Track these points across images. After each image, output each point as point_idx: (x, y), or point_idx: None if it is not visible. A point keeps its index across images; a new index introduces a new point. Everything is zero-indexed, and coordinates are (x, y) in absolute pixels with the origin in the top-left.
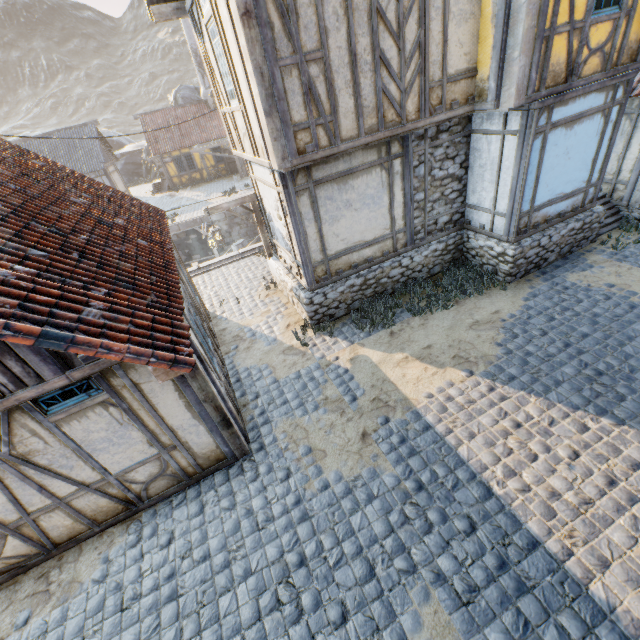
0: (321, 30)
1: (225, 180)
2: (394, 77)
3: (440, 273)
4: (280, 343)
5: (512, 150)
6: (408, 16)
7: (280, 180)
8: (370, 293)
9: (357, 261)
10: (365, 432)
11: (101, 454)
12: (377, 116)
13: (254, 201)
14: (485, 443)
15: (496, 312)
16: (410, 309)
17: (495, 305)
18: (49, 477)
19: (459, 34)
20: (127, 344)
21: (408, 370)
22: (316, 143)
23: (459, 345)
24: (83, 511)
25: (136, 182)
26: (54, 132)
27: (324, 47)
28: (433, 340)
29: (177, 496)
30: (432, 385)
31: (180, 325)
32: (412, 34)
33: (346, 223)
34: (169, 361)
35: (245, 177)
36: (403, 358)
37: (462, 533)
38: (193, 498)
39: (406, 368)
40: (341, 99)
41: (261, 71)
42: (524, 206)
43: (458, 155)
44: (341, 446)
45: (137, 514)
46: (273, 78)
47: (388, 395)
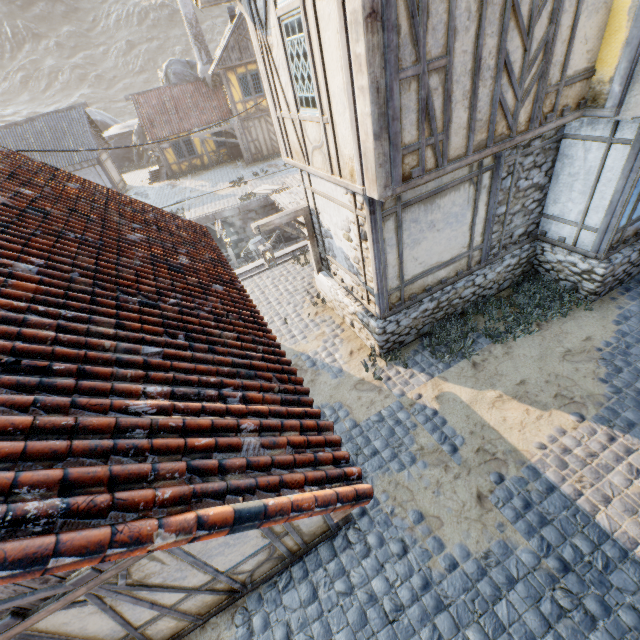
0: (450, 31)
1: (228, 167)
2: (514, 84)
3: (508, 288)
4: (348, 375)
5: (619, 161)
6: (542, 9)
7: (367, 205)
8: (440, 315)
9: (431, 283)
10: (480, 493)
11: (215, 558)
12: (487, 130)
13: (307, 214)
14: (625, 510)
15: (588, 339)
16: (490, 335)
17: (584, 330)
18: (161, 592)
19: (587, 28)
20: (304, 487)
21: (507, 412)
22: (422, 166)
23: (557, 381)
24: (188, 610)
25: (128, 168)
26: (38, 117)
27: (450, 52)
28: (525, 374)
29: (281, 576)
30: (541, 432)
31: (325, 425)
32: (541, 31)
33: (426, 245)
34: (352, 500)
35: (250, 163)
36: (497, 397)
37: (633, 630)
38: (300, 579)
39: (504, 410)
40: (455, 113)
41: (377, 86)
42: (621, 221)
43: (545, 162)
44: (457, 511)
45: (239, 599)
46: (390, 94)
47: (493, 445)
